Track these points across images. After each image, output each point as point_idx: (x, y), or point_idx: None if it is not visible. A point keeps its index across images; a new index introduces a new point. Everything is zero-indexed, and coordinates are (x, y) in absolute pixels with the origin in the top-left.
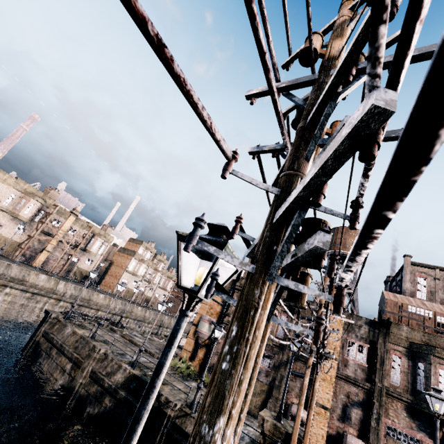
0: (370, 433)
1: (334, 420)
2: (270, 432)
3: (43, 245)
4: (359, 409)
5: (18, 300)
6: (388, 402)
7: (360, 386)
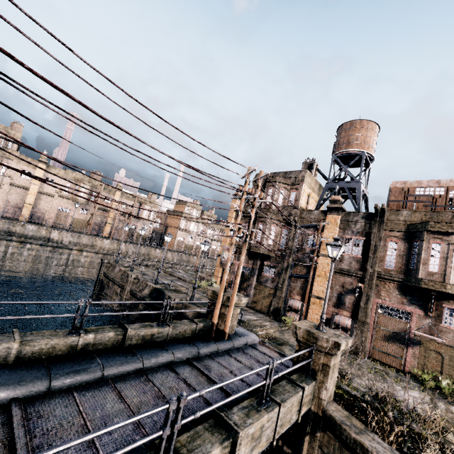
0: (359, 312)
1: (330, 307)
2: (211, 297)
3: (104, 219)
4: (352, 295)
5: (95, 260)
6: (380, 285)
7: (353, 276)
